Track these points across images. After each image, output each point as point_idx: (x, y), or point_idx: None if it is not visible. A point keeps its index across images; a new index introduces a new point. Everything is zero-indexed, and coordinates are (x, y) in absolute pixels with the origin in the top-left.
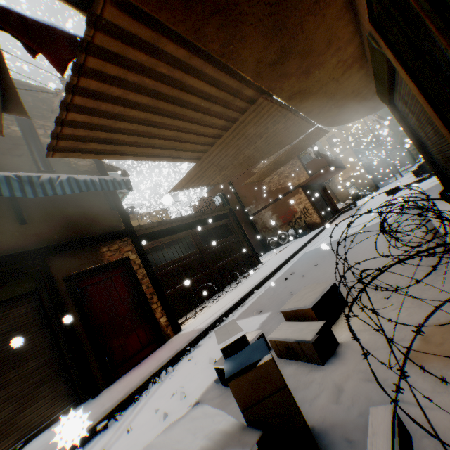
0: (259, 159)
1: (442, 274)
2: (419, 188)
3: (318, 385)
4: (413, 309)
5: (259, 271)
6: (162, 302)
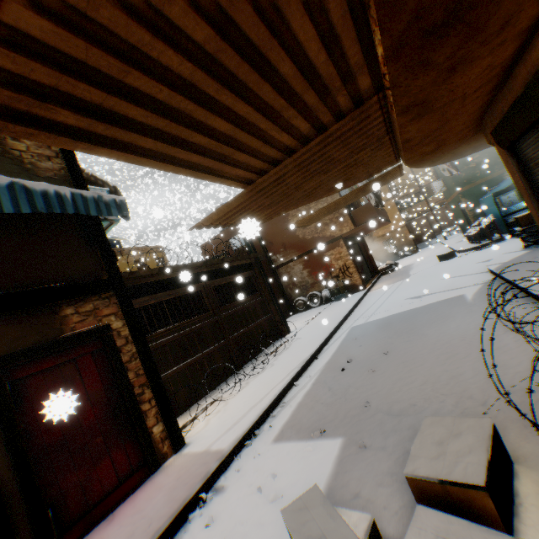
0: (318, 197)
1: None
2: (493, 259)
3: None
4: None
5: (291, 345)
6: (159, 399)
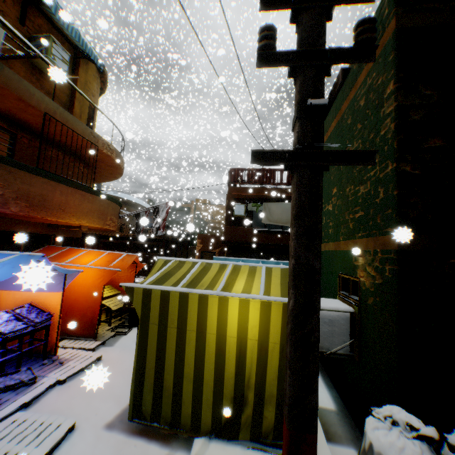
0: None
1: None
2: None
3: None
4: None
5: None
6: None
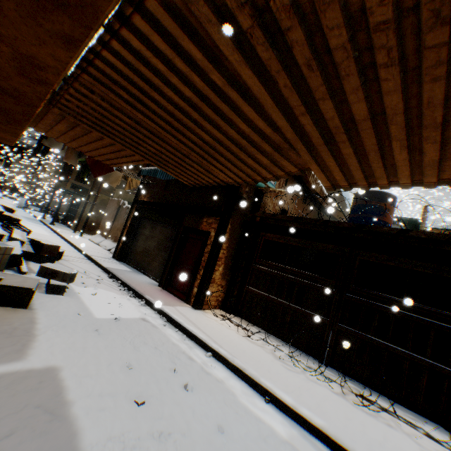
0: (251, 136)
1: None
2: None
3: None
4: None
5: (374, 419)
6: (202, 279)
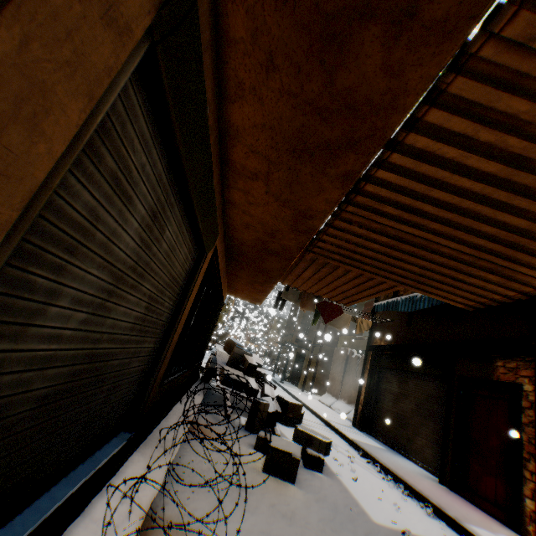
0: None
1: (193, 454)
2: None
3: (256, 440)
4: (217, 444)
5: None
6: None
